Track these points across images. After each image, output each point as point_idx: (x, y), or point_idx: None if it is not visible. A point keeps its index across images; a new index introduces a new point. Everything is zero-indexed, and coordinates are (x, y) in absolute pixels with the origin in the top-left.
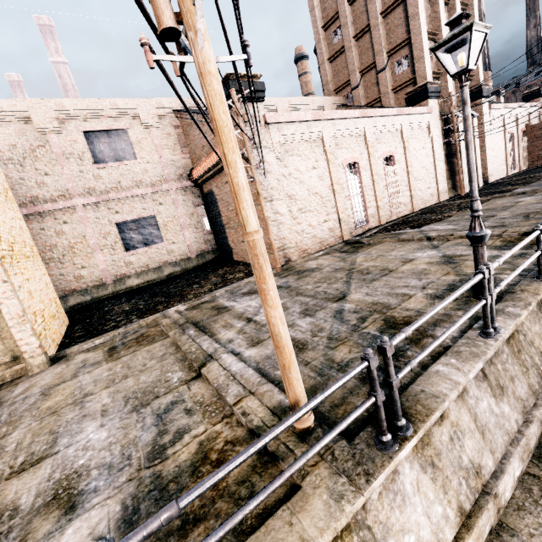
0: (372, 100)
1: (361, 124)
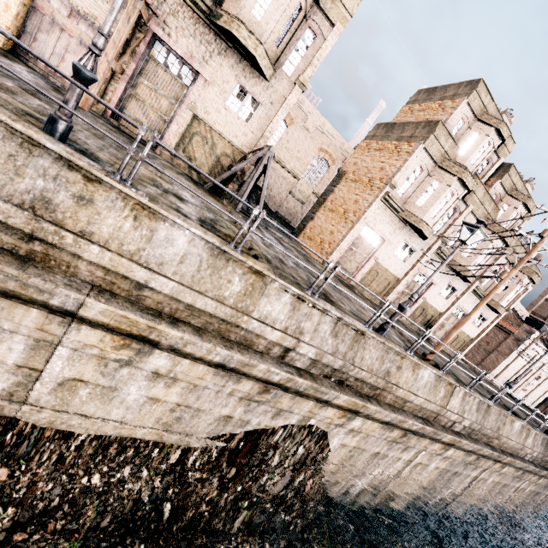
0: (546, 338)
1: (547, 360)
